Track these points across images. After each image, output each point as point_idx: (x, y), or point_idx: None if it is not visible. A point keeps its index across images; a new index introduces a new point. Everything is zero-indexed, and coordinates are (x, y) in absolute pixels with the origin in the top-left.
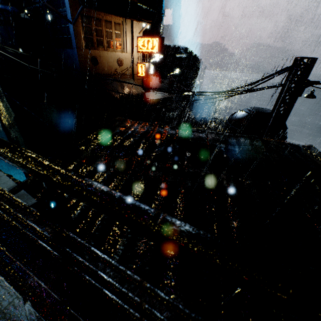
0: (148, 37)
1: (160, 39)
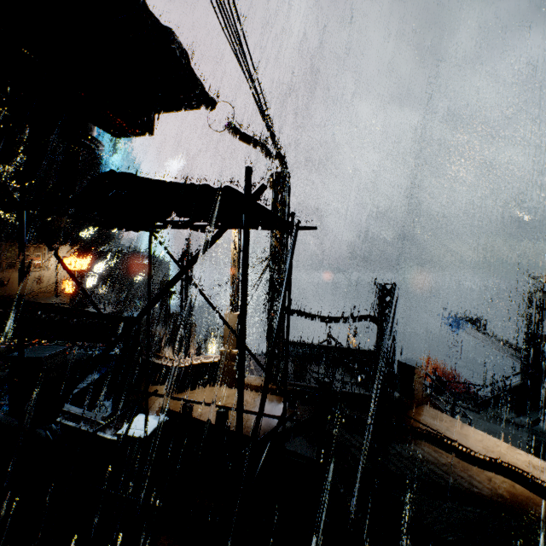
0: (76, 258)
1: (89, 260)
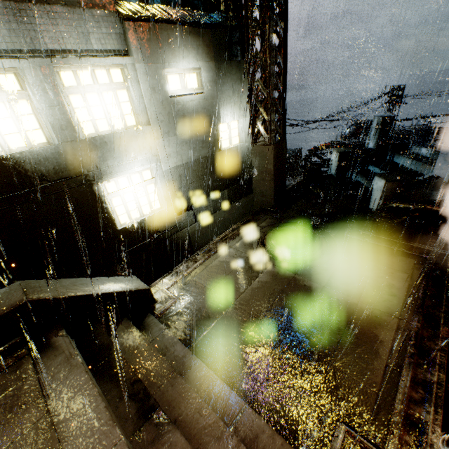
0: None
1: None
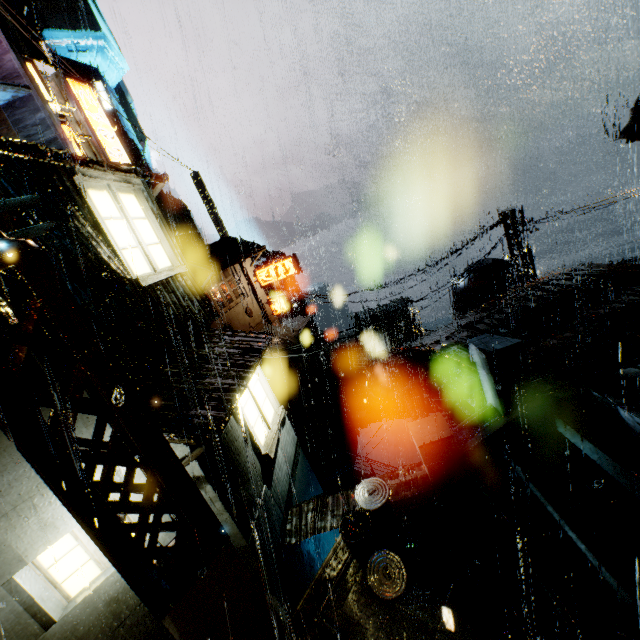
0: (274, 264)
1: (294, 258)
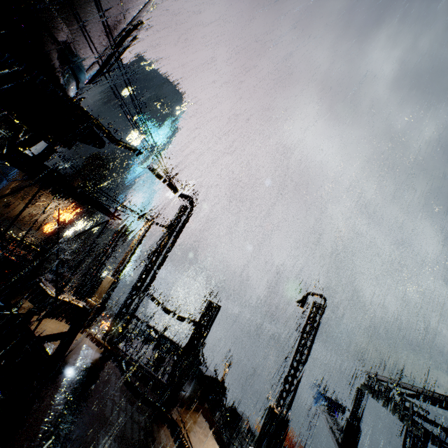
0: (65, 212)
1: (72, 217)
